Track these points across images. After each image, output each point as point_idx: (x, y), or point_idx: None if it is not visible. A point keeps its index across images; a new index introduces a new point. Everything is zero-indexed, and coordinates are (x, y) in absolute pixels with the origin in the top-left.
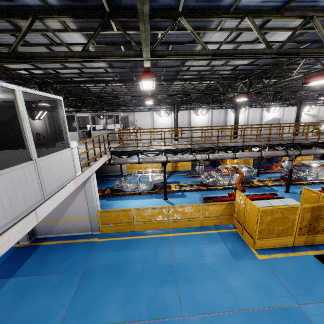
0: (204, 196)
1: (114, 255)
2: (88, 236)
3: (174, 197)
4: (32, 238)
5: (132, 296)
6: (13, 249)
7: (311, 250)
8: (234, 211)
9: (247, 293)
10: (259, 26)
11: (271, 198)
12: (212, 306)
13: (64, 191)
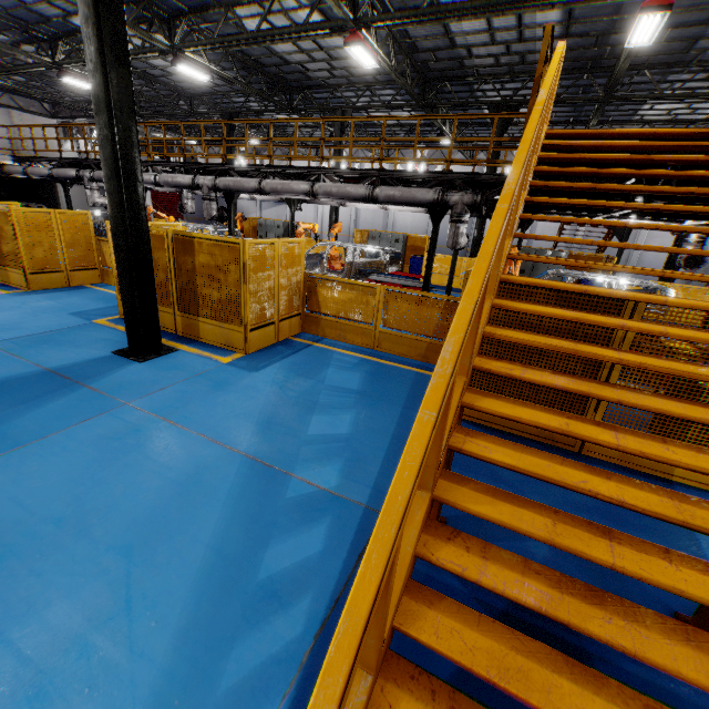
0: None
1: None
2: None
3: None
4: None
5: None
6: None
7: None
8: None
9: None
10: None
11: None
12: None
13: None
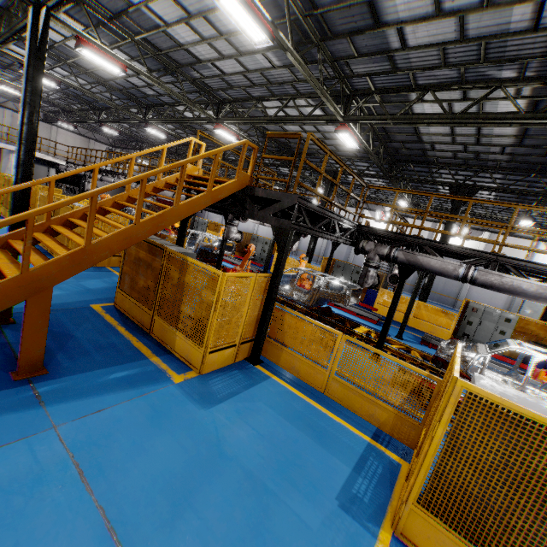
0: None
1: None
2: None
3: None
4: None
5: None
6: None
7: None
8: None
9: None
10: None
11: None
12: None
13: None
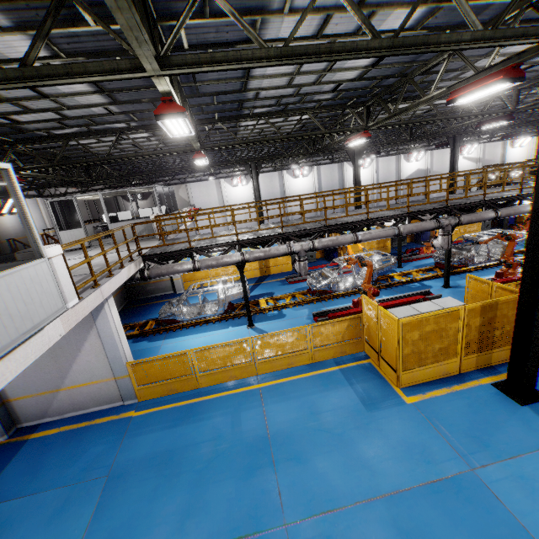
0: (314, 312)
1: (163, 436)
2: (117, 409)
3: (266, 319)
4: (11, 429)
5: (198, 505)
6: None
7: (487, 376)
8: (362, 331)
9: (391, 464)
10: (359, 2)
11: (422, 300)
12: (334, 497)
13: (40, 339)
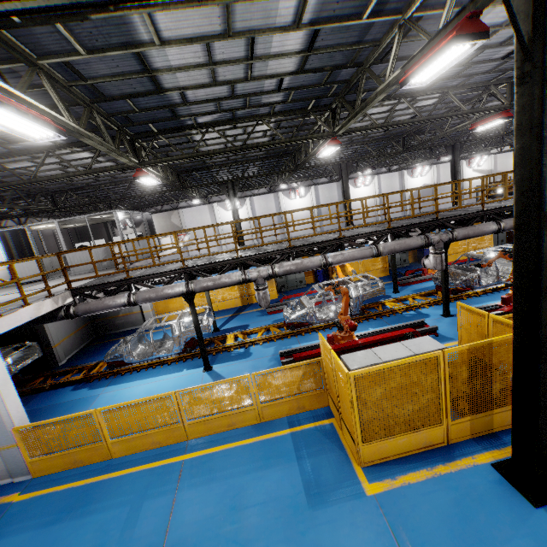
0: (281, 350)
1: (32, 539)
2: (3, 489)
3: (228, 359)
4: None
5: None
6: None
7: (487, 451)
8: (324, 379)
9: None
10: None
11: (410, 335)
12: None
13: None
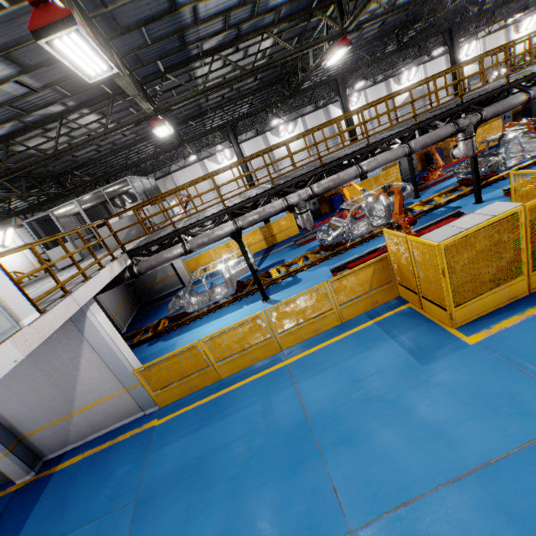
0: (331, 267)
1: (190, 442)
2: (139, 421)
3: (281, 289)
4: (36, 465)
5: (239, 521)
6: (5, 501)
7: None
8: (392, 273)
9: (472, 426)
10: None
11: None
12: (406, 484)
13: None
